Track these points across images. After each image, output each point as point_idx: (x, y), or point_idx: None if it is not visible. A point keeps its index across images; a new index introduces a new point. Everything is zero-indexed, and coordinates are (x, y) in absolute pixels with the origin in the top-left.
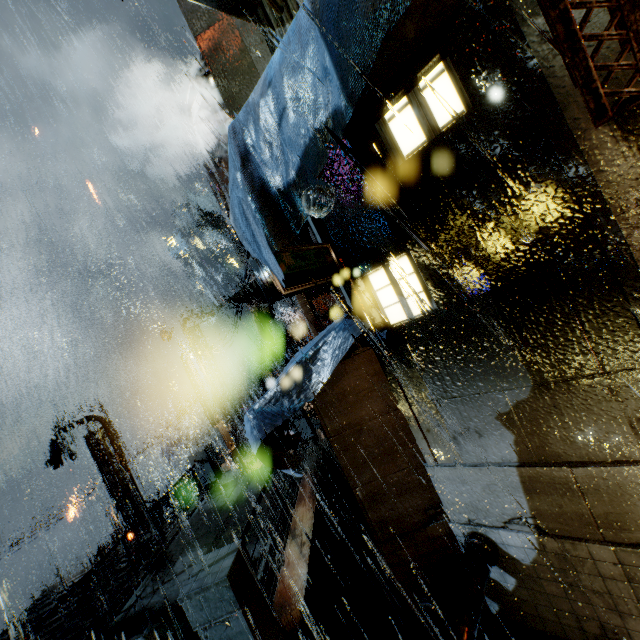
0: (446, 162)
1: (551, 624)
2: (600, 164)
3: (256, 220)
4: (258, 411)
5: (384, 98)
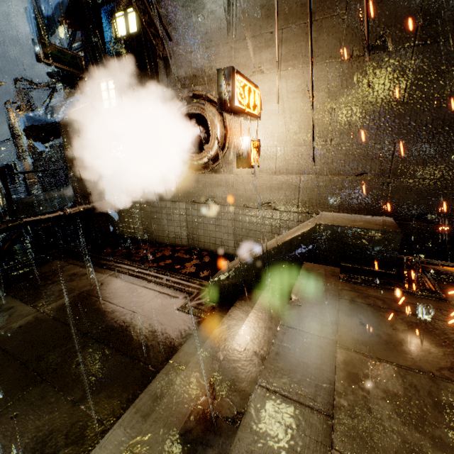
0: (128, 47)
1: (124, 231)
2: (161, 74)
3: (34, 22)
4: (29, 117)
5: (116, 7)
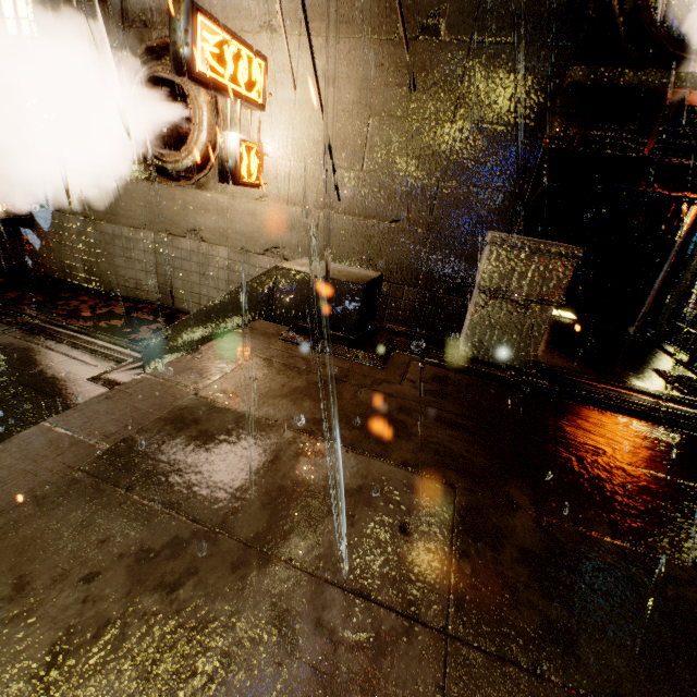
0: None
1: (52, 269)
2: None
3: None
4: None
5: None
